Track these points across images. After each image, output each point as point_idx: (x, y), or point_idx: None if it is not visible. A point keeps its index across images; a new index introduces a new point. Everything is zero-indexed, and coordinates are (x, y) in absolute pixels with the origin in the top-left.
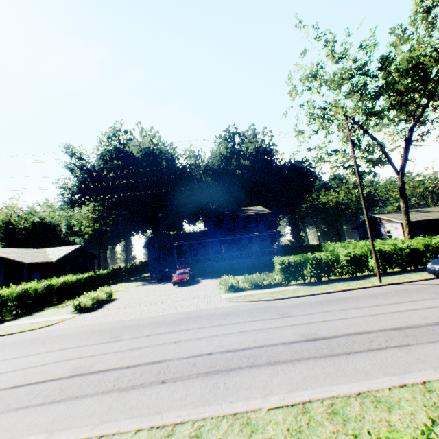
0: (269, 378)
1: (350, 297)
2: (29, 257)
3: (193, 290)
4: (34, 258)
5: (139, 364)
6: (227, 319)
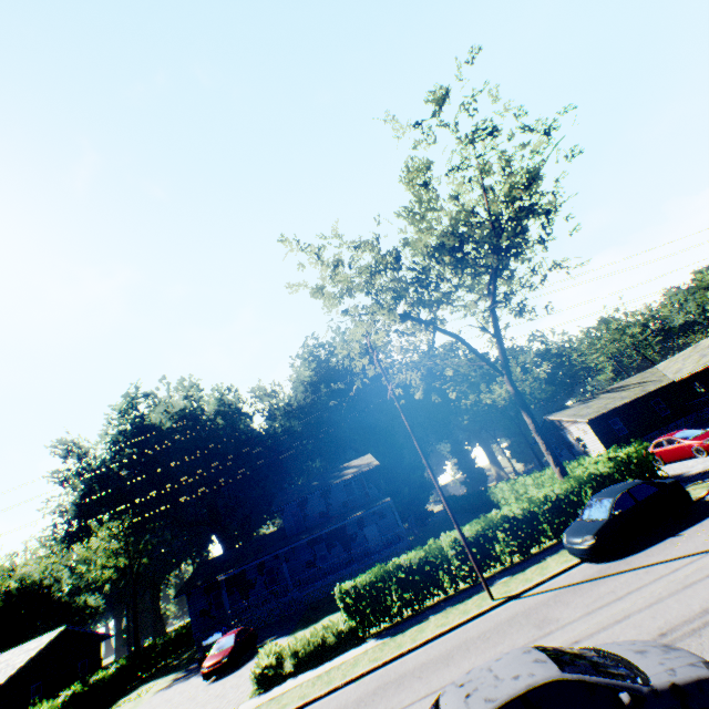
0: None
1: (417, 667)
2: None
3: (222, 691)
4: None
5: None
6: None
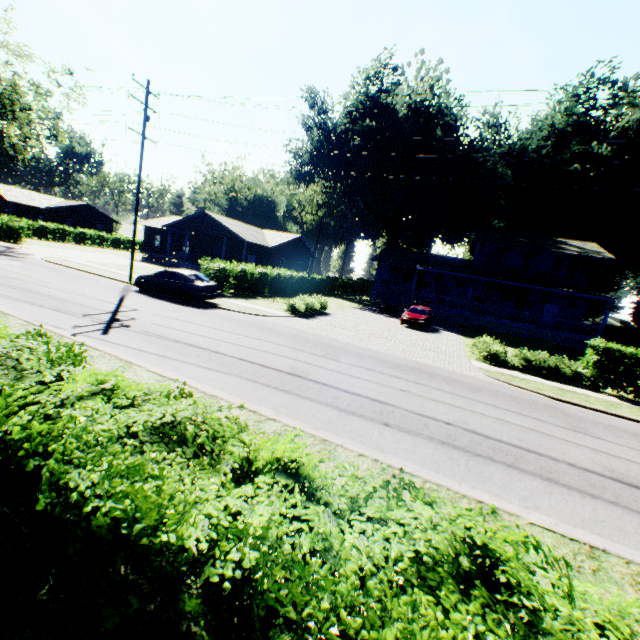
0: (536, 493)
1: None
2: (250, 236)
3: (428, 339)
4: (254, 238)
5: (358, 394)
6: (477, 395)
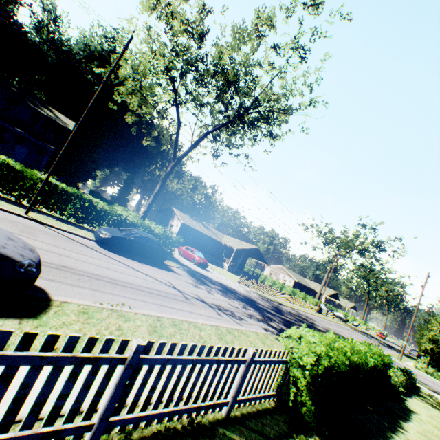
0: None
1: None
2: None
3: None
4: None
5: None
6: None
